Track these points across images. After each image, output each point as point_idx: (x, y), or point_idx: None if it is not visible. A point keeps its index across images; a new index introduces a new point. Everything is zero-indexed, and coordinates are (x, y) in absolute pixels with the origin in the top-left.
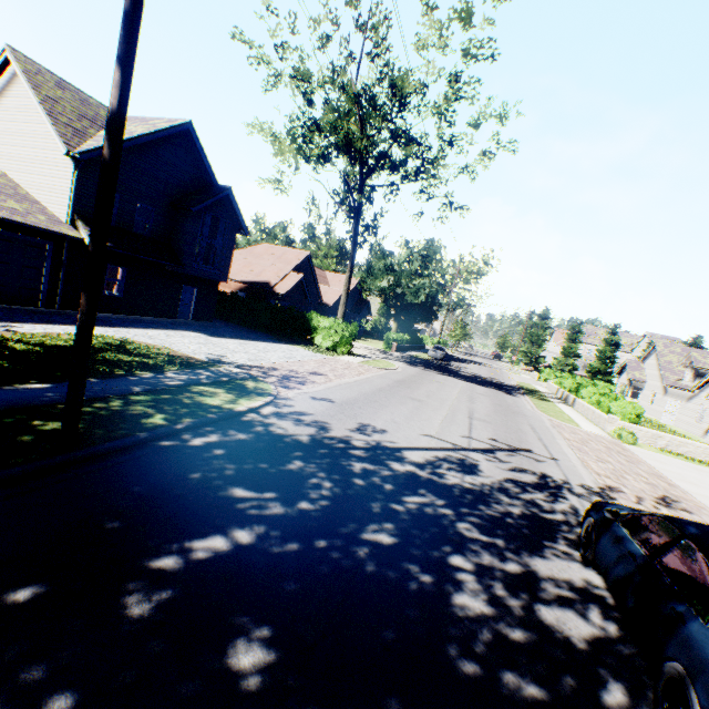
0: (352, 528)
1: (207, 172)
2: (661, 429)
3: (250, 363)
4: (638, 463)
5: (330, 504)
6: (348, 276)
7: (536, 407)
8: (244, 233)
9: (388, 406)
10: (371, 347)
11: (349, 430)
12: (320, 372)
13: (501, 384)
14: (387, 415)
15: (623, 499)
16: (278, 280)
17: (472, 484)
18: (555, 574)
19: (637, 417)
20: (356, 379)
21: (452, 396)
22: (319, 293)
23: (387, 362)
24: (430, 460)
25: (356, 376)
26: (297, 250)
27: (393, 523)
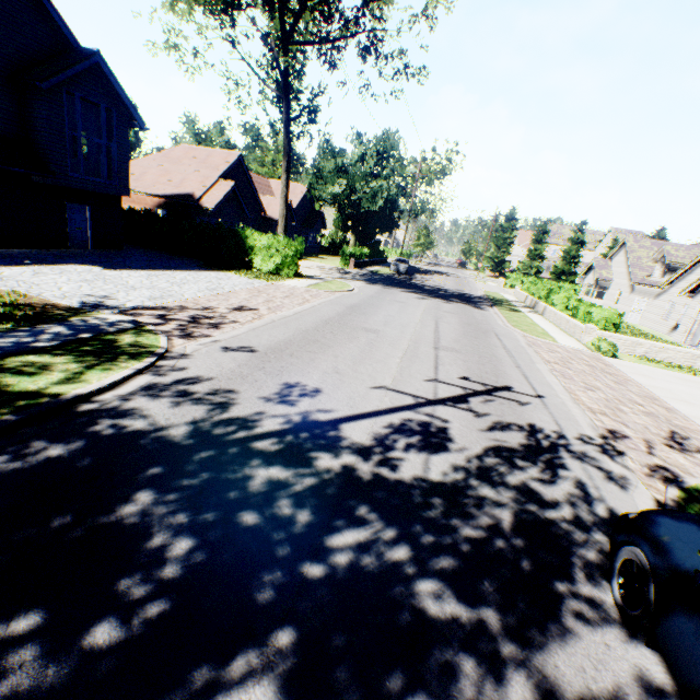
0: (196, 688)
1: (59, 27)
2: (630, 330)
3: (149, 304)
4: (627, 383)
5: (169, 610)
6: (284, 178)
7: (508, 321)
8: (138, 124)
9: (332, 346)
10: (327, 265)
11: (265, 399)
12: (249, 306)
13: (468, 297)
14: (328, 363)
15: (631, 450)
16: (204, 191)
17: (440, 473)
18: (592, 684)
19: (616, 324)
20: (297, 310)
21: (415, 319)
22: (261, 205)
23: (341, 283)
24: (380, 435)
25: (298, 306)
26: (225, 151)
27: (295, 630)
